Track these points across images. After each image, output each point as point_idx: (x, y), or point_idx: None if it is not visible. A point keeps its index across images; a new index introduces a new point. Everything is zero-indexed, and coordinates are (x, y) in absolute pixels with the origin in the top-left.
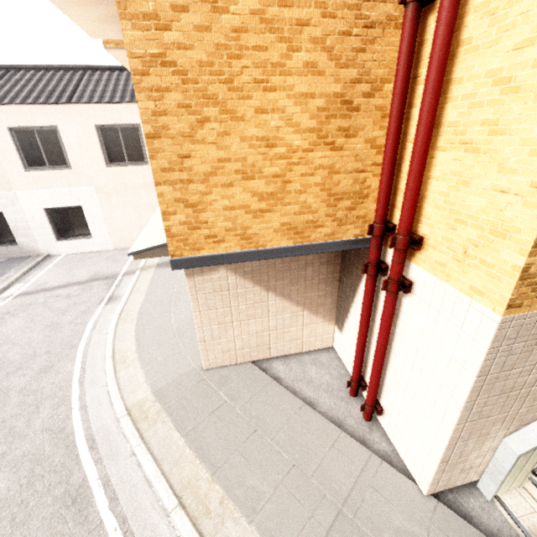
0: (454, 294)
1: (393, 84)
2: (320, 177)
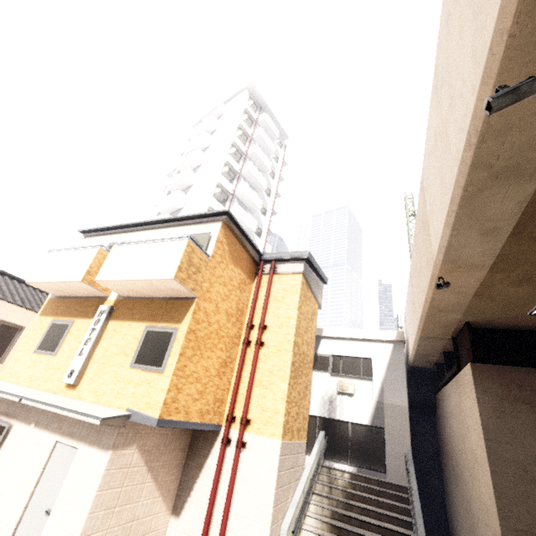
0: (265, 440)
1: (239, 362)
2: (214, 389)
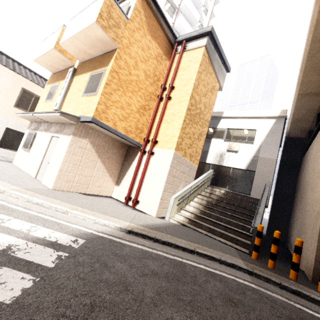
0: (165, 151)
1: (154, 109)
2: (136, 120)
